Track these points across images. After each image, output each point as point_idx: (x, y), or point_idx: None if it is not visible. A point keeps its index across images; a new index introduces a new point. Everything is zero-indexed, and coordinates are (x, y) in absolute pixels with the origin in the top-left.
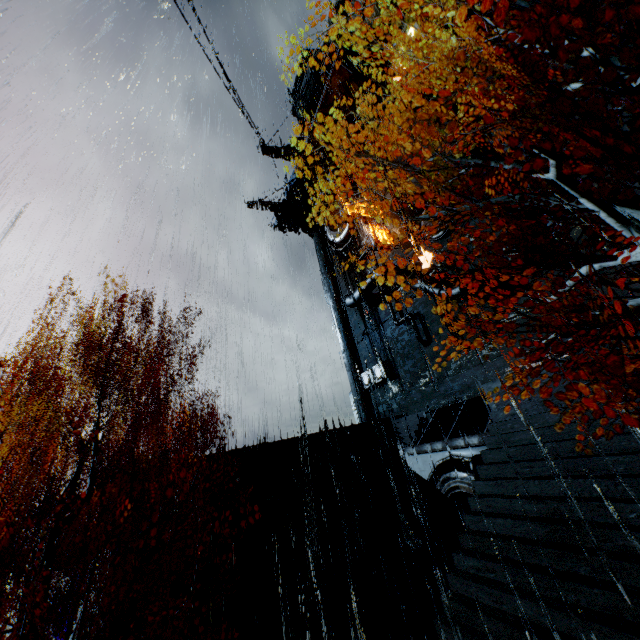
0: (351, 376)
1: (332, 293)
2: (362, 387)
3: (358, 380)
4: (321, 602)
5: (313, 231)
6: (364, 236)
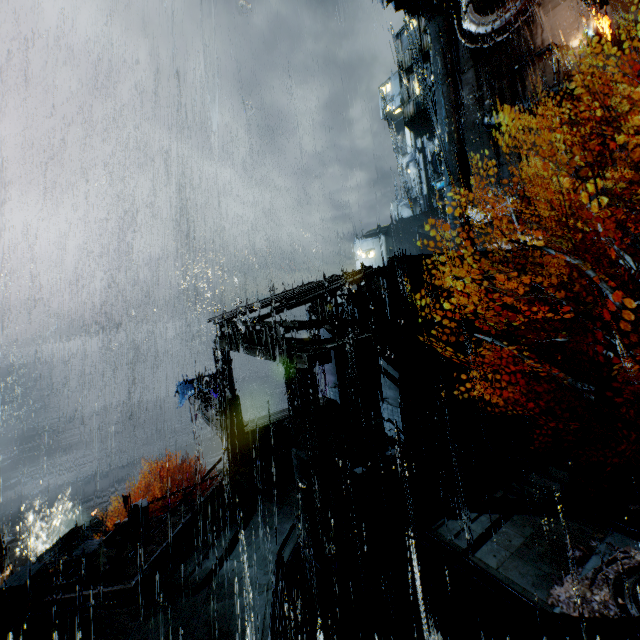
0: (453, 212)
1: (449, 109)
2: (467, 224)
3: (465, 216)
4: (544, 378)
5: (436, 11)
6: (541, 29)
